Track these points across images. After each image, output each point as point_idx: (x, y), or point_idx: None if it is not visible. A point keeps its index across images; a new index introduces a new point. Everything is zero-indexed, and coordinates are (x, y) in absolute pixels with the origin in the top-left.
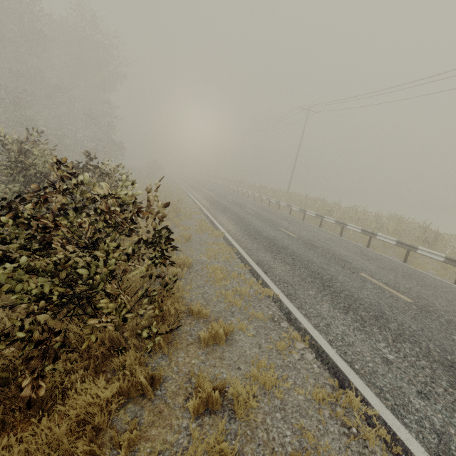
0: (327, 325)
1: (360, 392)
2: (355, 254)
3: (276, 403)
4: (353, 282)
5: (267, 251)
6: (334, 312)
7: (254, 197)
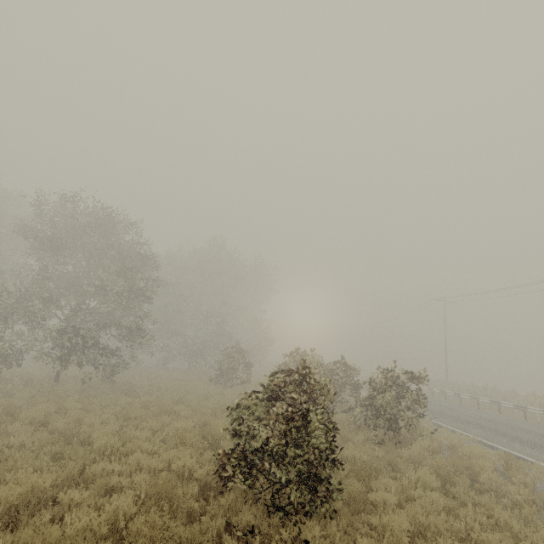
0: (519, 450)
1: (542, 465)
2: (540, 429)
3: (499, 465)
4: (537, 439)
5: (457, 422)
6: (523, 447)
7: (411, 388)
